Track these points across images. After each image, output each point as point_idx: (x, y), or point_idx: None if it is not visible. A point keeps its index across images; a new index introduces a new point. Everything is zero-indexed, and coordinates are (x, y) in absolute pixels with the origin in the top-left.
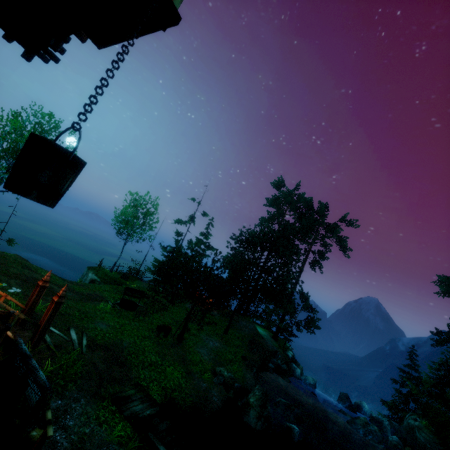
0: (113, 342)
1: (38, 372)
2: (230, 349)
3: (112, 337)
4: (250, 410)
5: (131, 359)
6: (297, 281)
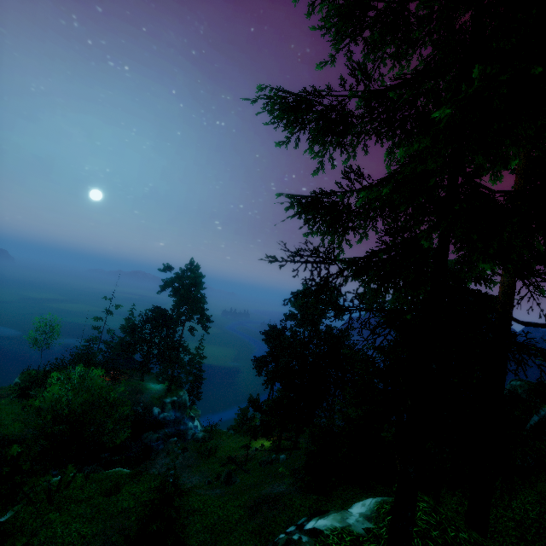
0: None
1: None
2: None
3: None
4: None
5: None
6: (178, 347)
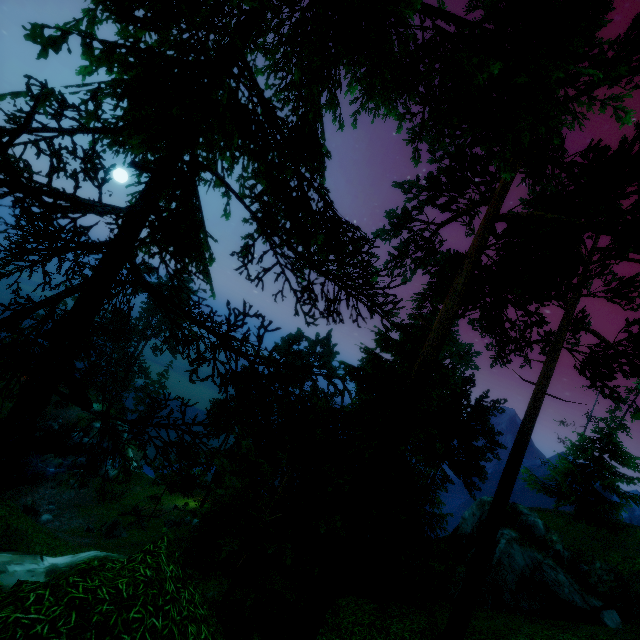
0: None
1: None
2: None
3: None
4: None
5: None
6: (132, 364)
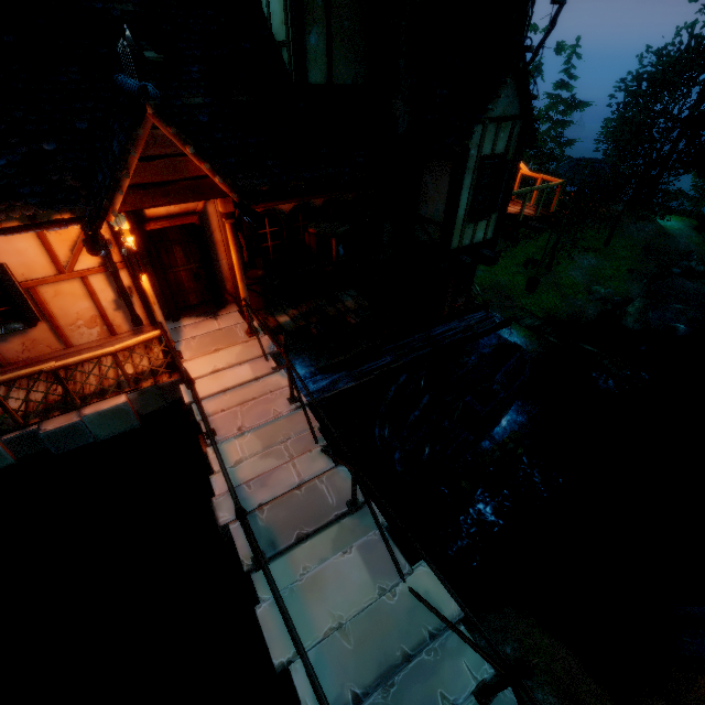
0: (493, 284)
1: (494, 313)
2: (612, 264)
3: (491, 280)
4: (628, 317)
5: (511, 294)
6: None
